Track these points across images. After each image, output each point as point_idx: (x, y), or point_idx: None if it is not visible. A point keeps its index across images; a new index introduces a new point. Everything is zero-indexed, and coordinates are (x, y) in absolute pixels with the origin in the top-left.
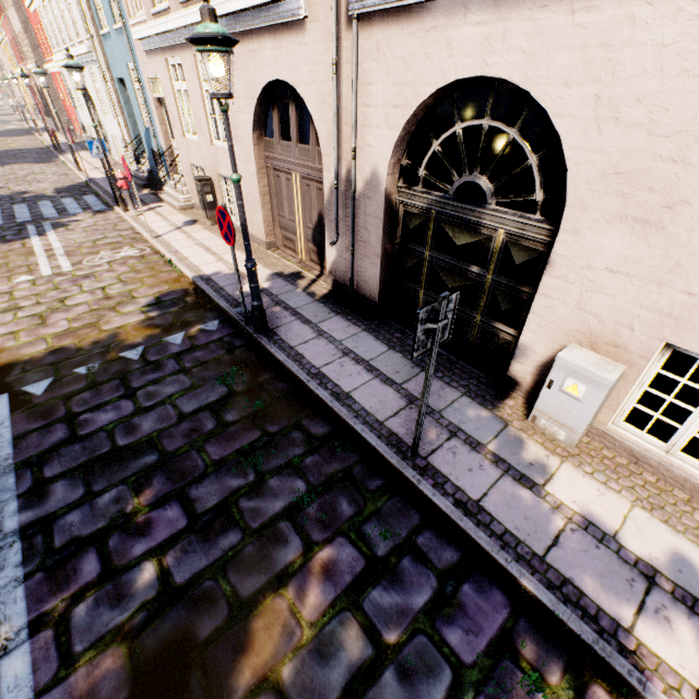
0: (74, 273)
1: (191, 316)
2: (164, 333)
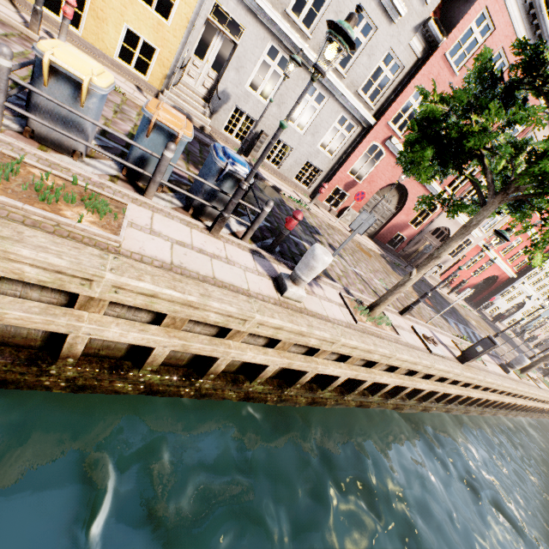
0: None
1: None
2: None
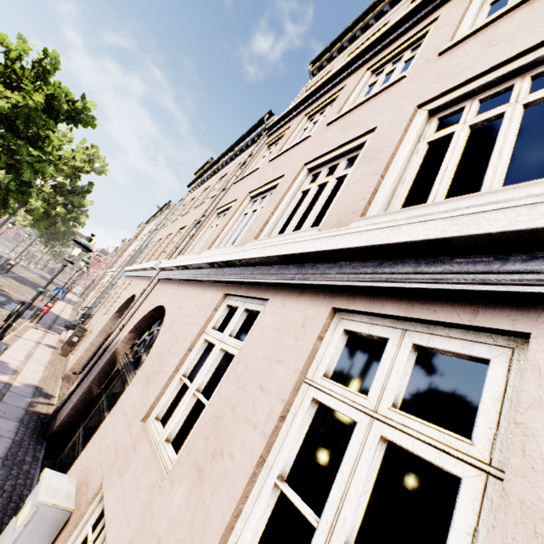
0: None
1: None
2: None
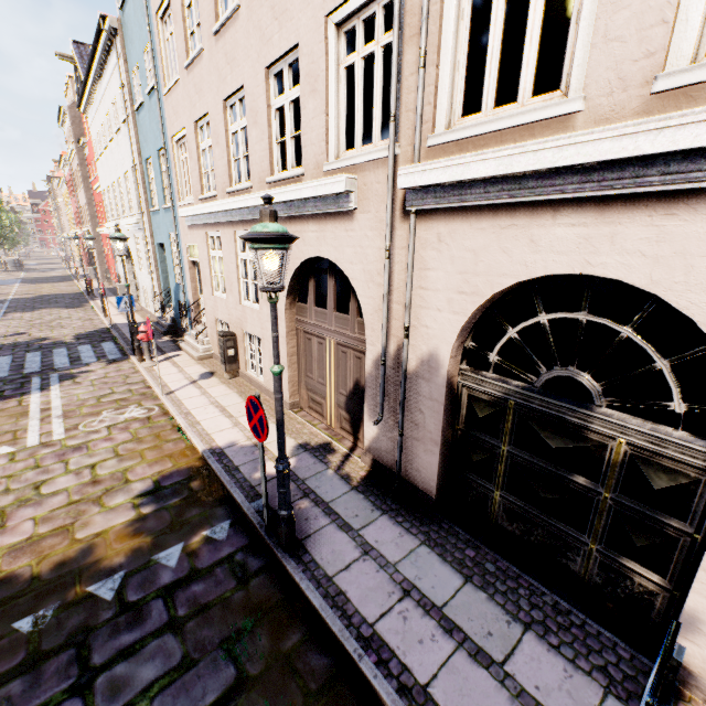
0: (65, 442)
1: (195, 512)
2: (156, 545)
